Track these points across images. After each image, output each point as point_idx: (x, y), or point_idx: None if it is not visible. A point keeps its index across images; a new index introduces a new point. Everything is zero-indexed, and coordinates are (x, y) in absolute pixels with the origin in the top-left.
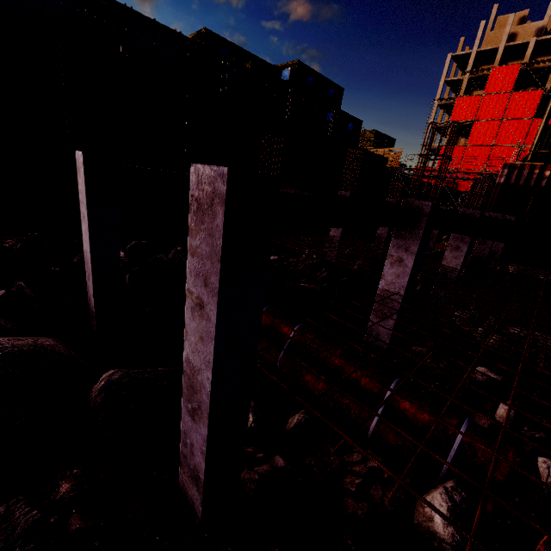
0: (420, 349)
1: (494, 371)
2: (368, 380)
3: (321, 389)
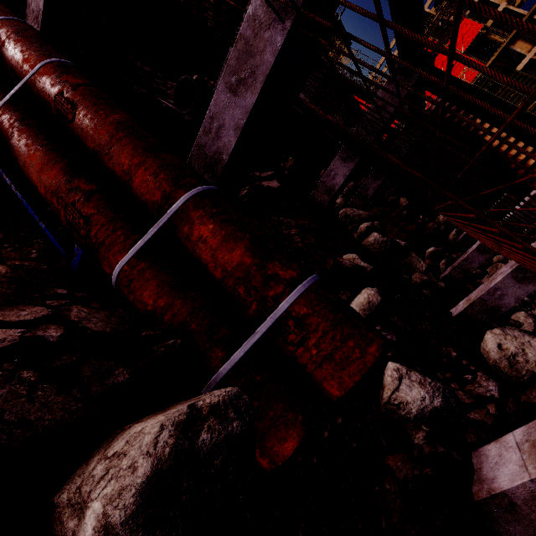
0: (290, 220)
1: (365, 261)
2: (150, 175)
3: (50, 182)
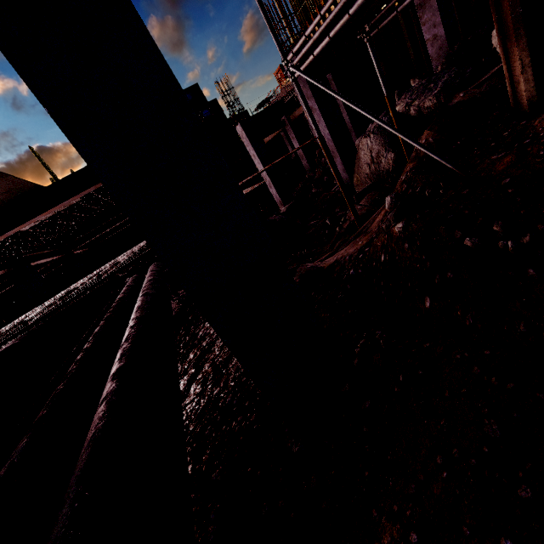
0: None
1: None
2: None
3: None
